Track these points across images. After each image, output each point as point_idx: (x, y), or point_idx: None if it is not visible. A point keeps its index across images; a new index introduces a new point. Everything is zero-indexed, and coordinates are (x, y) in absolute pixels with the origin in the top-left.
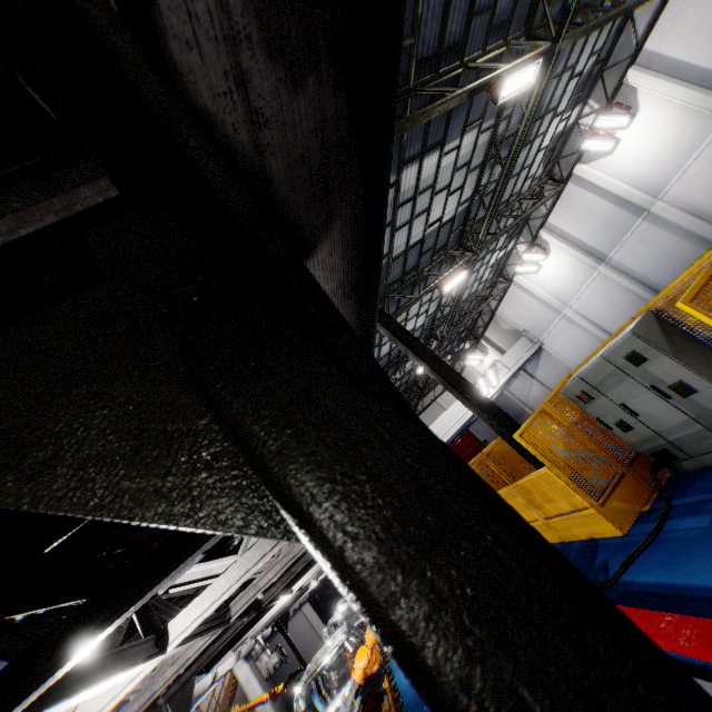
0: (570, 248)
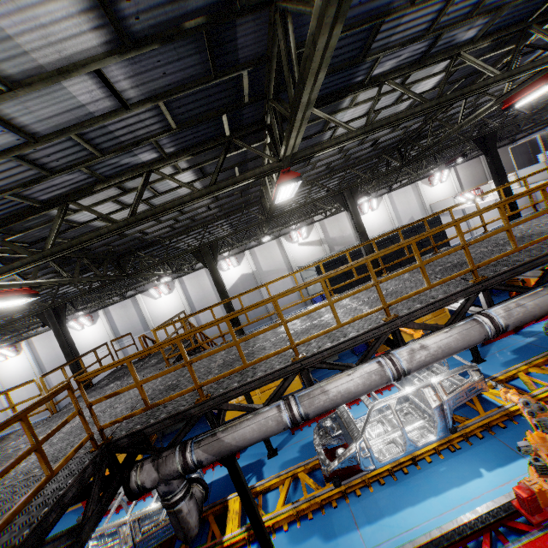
0: (33, 359)
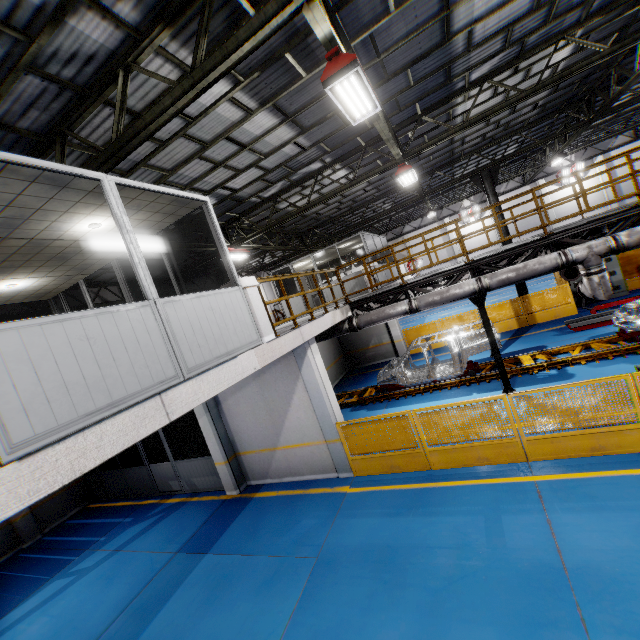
0: None
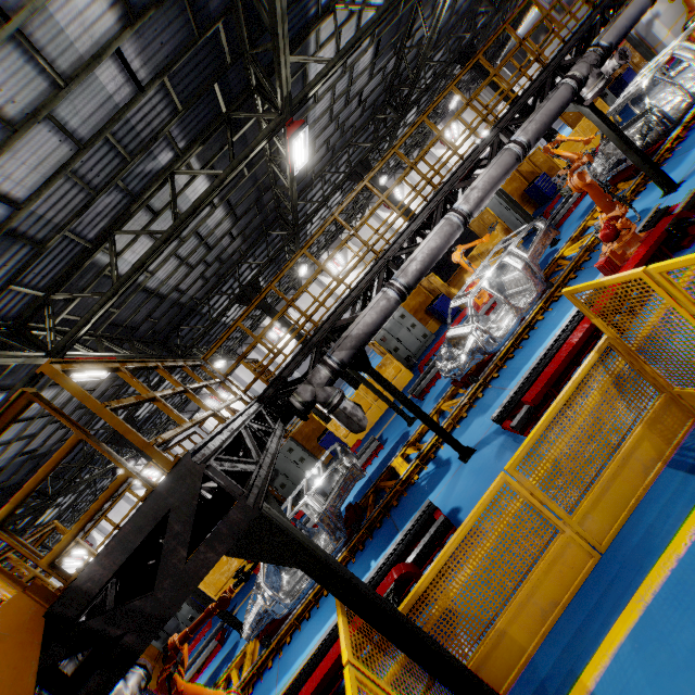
0: None
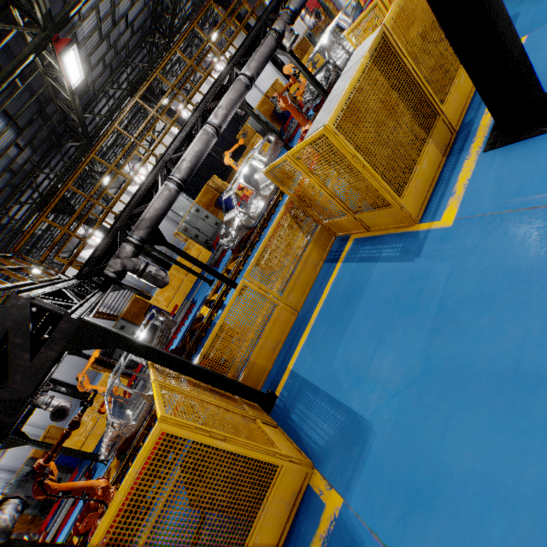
0: None
